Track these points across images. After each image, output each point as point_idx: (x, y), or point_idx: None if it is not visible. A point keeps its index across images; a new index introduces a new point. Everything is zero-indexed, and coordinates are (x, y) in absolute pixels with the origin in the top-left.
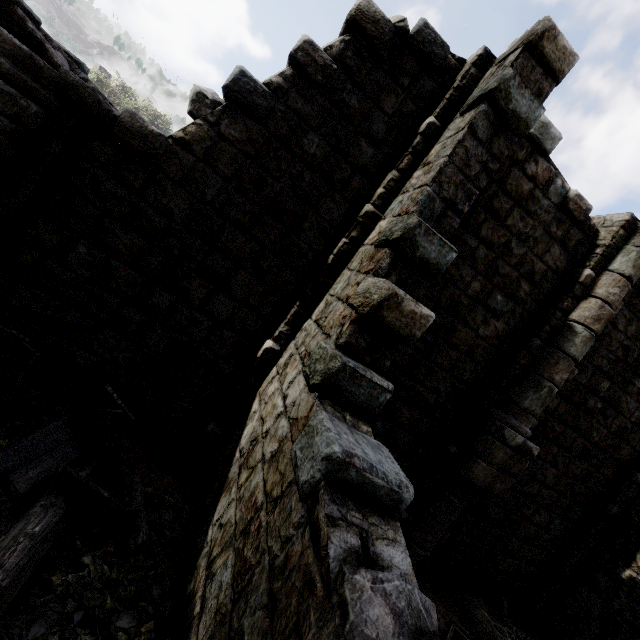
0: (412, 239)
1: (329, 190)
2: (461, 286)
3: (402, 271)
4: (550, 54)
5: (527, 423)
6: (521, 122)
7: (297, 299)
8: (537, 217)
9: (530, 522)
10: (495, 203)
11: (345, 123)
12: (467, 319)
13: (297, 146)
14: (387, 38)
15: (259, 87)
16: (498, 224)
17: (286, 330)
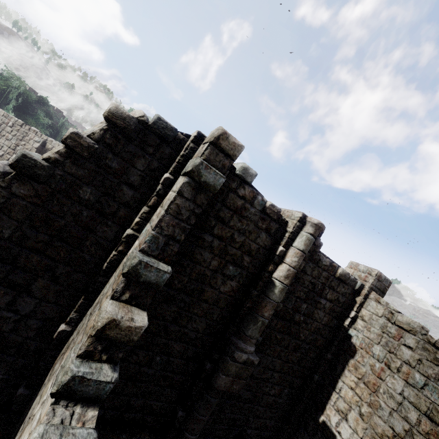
0: (136, 272)
1: (103, 219)
2: (205, 265)
3: (134, 289)
4: (225, 147)
5: (251, 344)
6: (211, 187)
7: (84, 292)
8: (249, 219)
9: (269, 395)
10: (221, 214)
11: (110, 178)
12: (211, 283)
13: (75, 195)
14: (133, 127)
15: (39, 163)
16: (224, 226)
17: (75, 316)
